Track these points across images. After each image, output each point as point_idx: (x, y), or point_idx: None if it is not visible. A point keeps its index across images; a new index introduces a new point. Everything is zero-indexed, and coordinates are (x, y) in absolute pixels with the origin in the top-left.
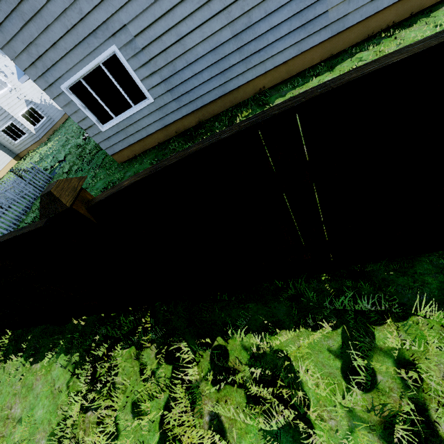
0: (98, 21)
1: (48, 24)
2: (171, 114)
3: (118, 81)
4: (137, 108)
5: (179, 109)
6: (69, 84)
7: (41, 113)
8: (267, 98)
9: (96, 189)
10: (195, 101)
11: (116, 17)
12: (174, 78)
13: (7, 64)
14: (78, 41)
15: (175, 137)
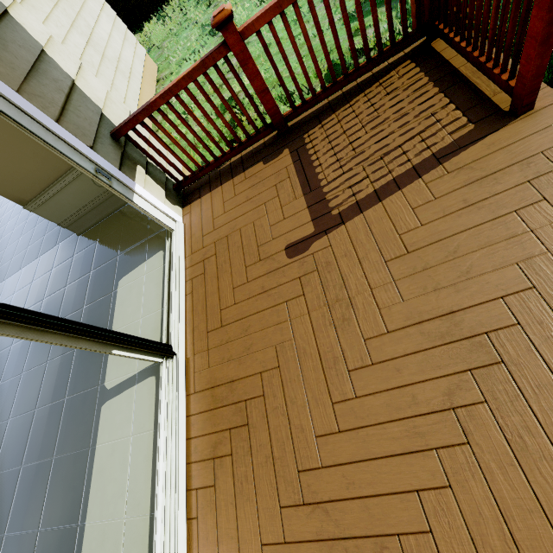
0: None
1: None
2: None
3: None
4: None
5: None
6: None
7: None
8: None
9: None
10: None
11: None
12: None
13: None
14: None
15: None
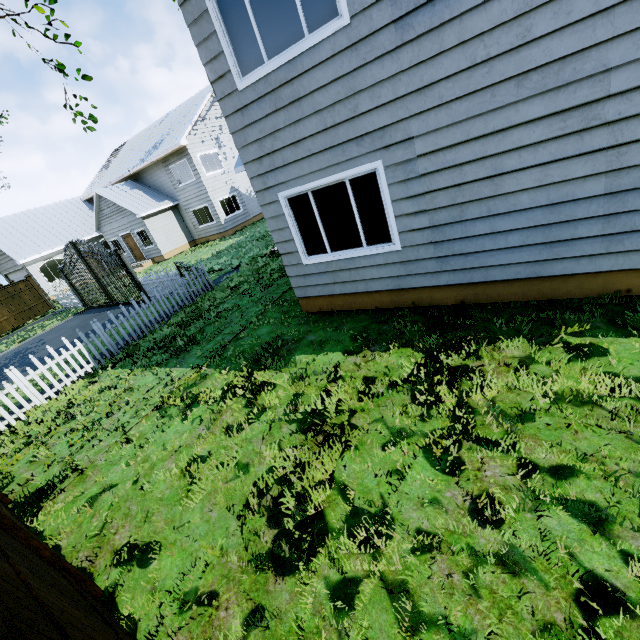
0: (374, 125)
1: (303, 116)
2: (418, 275)
3: (359, 208)
4: (369, 251)
5: (436, 273)
6: (290, 194)
7: (240, 204)
8: (636, 315)
9: (255, 337)
10: (473, 271)
11: (403, 125)
12: (452, 228)
13: (233, 147)
14: (330, 145)
15: (409, 309)
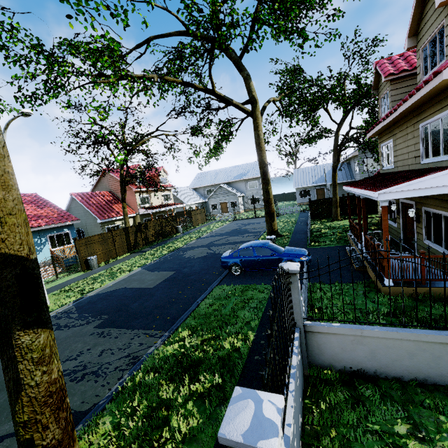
0: None
1: None
2: None
3: None
4: None
5: None
6: None
7: None
8: None
9: None
10: None
11: None
12: None
13: None
14: None
15: None
